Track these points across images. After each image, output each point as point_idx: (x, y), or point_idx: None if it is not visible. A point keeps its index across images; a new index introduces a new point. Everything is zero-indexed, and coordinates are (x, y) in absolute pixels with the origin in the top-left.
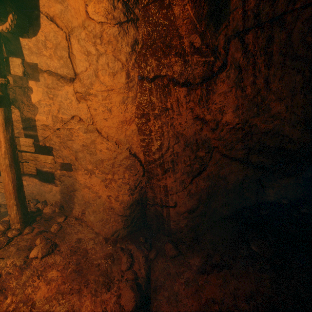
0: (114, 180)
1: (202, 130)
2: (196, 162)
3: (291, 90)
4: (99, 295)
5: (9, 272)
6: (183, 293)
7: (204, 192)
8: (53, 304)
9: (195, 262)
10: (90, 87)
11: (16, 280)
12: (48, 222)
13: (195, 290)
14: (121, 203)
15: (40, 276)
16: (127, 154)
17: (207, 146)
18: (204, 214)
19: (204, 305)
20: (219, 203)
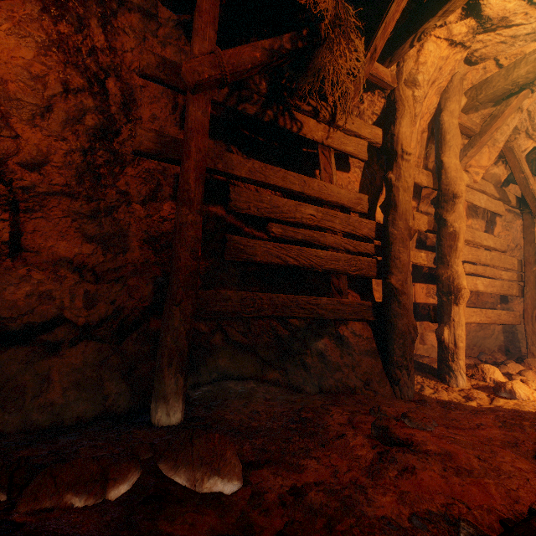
0: None
1: None
2: None
3: None
4: None
5: None
6: None
7: None
8: None
9: None
10: None
11: None
12: None
13: None
14: None
15: None
16: None
17: None
18: None
19: None
20: None
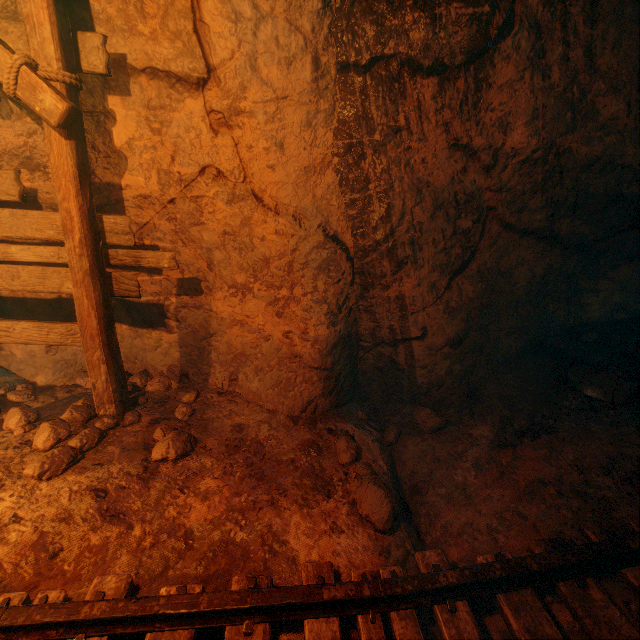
0: (294, 299)
1: (466, 172)
2: (455, 243)
3: (636, 67)
4: (313, 505)
5: (122, 486)
6: (476, 483)
7: (475, 305)
8: (228, 530)
9: (482, 431)
10: (240, 95)
11: (139, 498)
12: (162, 405)
13: (499, 473)
14: (314, 343)
15: (184, 489)
16: (320, 238)
17: (476, 207)
18: (480, 348)
19: (526, 492)
20: (503, 327)
